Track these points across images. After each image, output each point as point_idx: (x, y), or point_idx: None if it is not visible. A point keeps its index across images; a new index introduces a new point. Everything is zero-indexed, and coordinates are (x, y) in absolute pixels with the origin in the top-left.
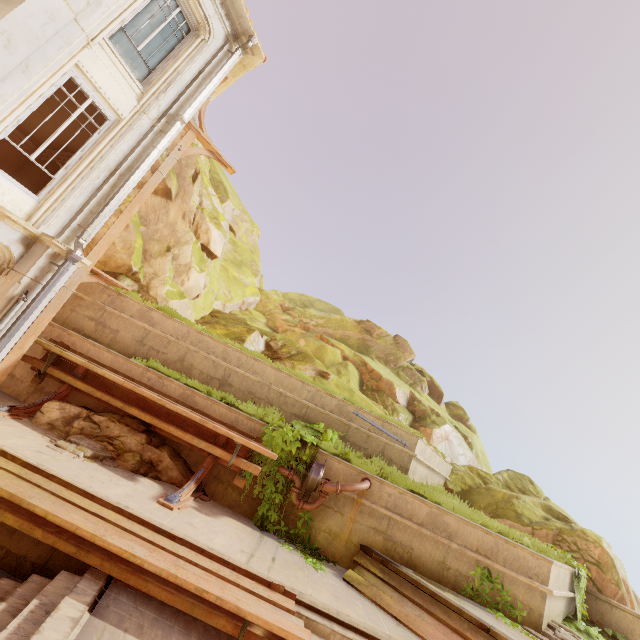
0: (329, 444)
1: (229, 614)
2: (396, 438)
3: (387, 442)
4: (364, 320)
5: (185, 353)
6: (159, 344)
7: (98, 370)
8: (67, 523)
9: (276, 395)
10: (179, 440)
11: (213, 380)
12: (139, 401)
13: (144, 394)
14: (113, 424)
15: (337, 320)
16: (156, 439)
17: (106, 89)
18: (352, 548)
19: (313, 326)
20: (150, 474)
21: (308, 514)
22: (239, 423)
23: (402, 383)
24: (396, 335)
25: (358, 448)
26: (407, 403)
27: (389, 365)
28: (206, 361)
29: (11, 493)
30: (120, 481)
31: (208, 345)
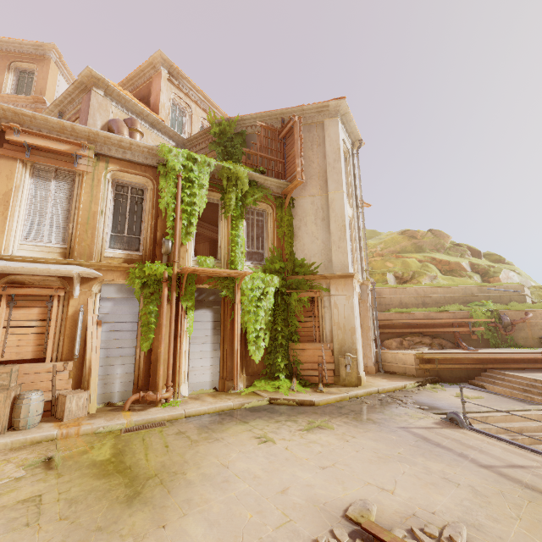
0: (495, 307)
1: (537, 364)
2: (513, 291)
3: (510, 295)
4: (403, 231)
5: (400, 300)
6: (387, 301)
7: (399, 321)
8: (485, 357)
9: (449, 298)
10: (437, 333)
11: (419, 305)
12: (409, 326)
13: (424, 321)
14: (414, 338)
15: (390, 240)
16: (431, 336)
17: (348, 212)
18: (536, 340)
19: (380, 251)
20: (444, 348)
21: (510, 336)
22: (456, 316)
23: (458, 259)
24: (430, 230)
25: (498, 303)
26: (470, 269)
27: (440, 251)
28: (410, 299)
29: (464, 356)
30: (450, 351)
31: (407, 291)
